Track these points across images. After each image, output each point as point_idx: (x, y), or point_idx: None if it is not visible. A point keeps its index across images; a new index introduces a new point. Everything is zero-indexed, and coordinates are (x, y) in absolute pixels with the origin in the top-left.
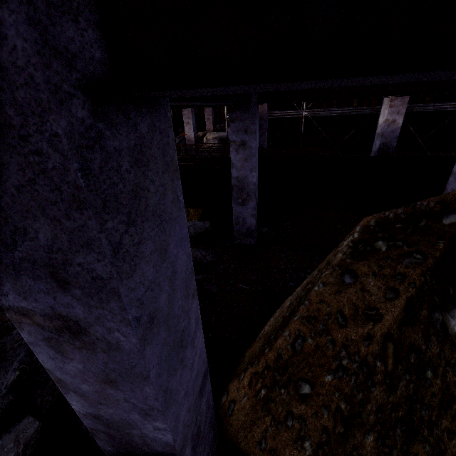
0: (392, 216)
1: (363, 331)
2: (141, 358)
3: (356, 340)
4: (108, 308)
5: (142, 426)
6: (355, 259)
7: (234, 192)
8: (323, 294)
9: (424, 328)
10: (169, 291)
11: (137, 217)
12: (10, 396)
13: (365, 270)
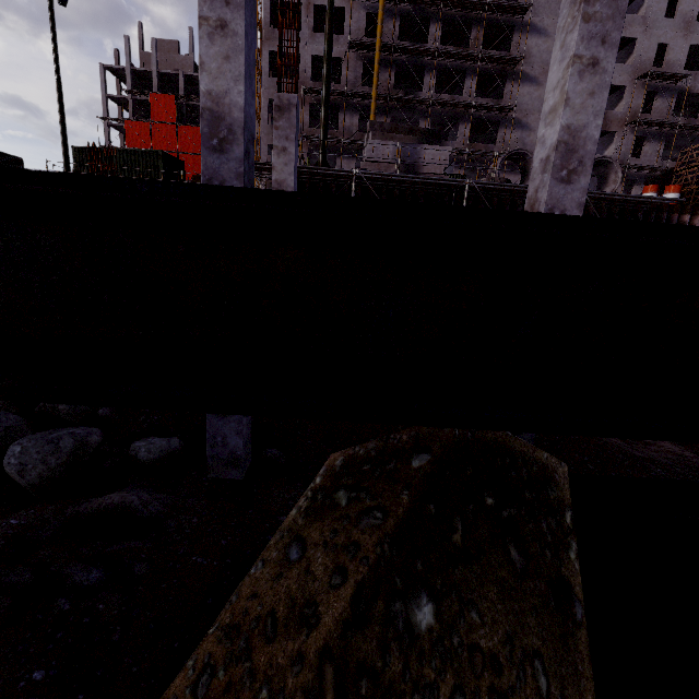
0: (362, 454)
1: (294, 647)
2: None
3: (283, 666)
4: None
5: None
6: (309, 519)
7: None
8: (259, 581)
9: (380, 630)
10: None
11: None
12: None
13: (316, 537)
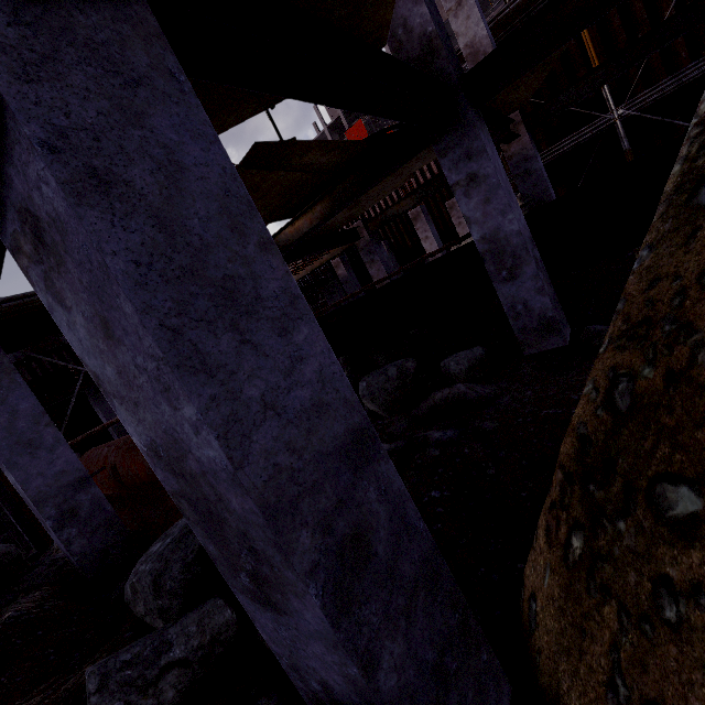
0: None
1: None
2: (78, 220)
3: None
4: (14, 137)
5: (185, 436)
6: None
7: (488, 263)
8: (655, 265)
9: None
10: (160, 179)
11: (41, 28)
12: (198, 566)
13: None
